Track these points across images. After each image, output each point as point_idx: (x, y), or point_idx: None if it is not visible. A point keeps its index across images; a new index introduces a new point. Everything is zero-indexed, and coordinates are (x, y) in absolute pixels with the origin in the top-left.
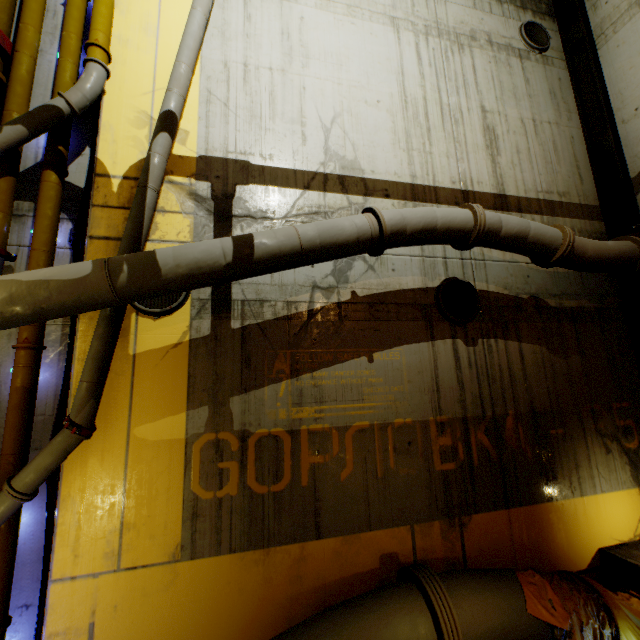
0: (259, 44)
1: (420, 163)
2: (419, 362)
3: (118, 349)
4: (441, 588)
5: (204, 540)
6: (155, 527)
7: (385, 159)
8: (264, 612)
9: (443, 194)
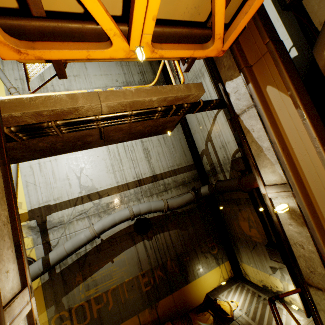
0: None
1: (119, 175)
2: (131, 255)
3: None
4: None
5: None
6: None
7: (105, 180)
8: None
9: (131, 184)
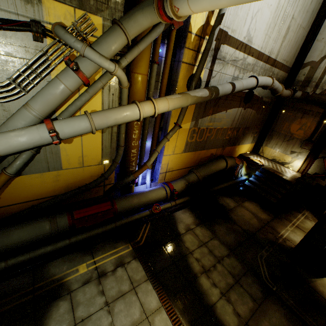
0: None
1: (266, 42)
2: (234, 113)
3: None
4: (228, 159)
5: (187, 150)
6: (180, 147)
7: (259, 38)
8: (192, 162)
9: (264, 57)
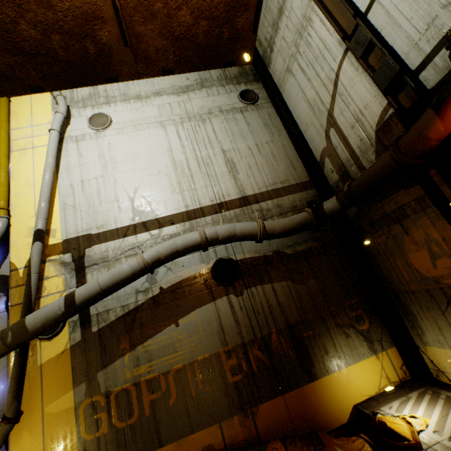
0: (88, 167)
1: (190, 197)
2: (208, 317)
3: (32, 364)
4: None
5: None
6: None
7: (168, 202)
8: None
9: (207, 210)
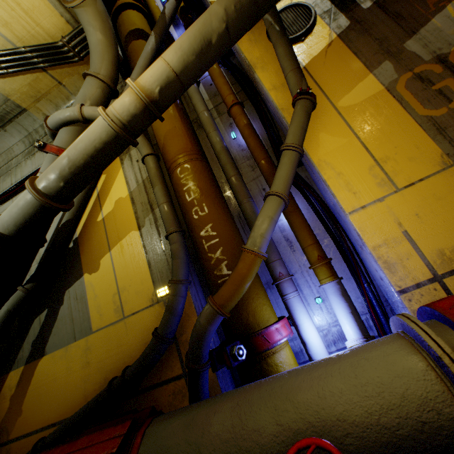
0: None
1: None
2: None
3: None
4: None
5: None
6: (407, 152)
7: None
8: None
9: None
